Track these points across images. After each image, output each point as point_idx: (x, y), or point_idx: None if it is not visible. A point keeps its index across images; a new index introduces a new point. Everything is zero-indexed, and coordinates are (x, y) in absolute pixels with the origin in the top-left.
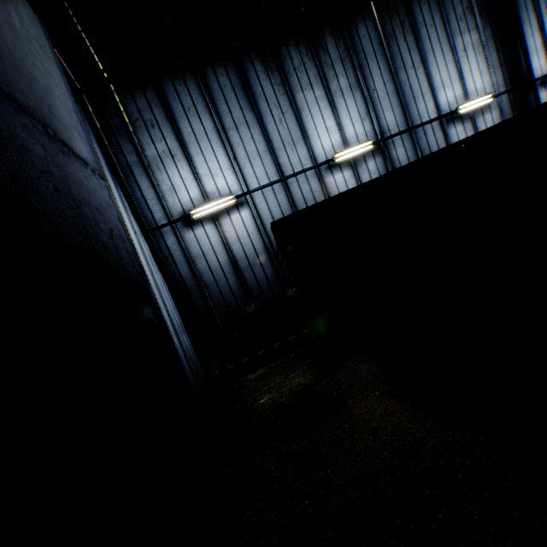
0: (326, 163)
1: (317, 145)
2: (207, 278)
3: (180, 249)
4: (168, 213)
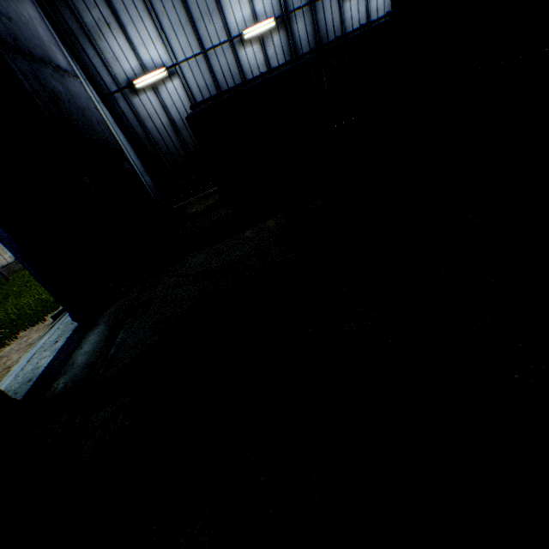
0: (239, 38)
1: (230, 18)
2: (155, 136)
3: (132, 113)
4: (117, 81)
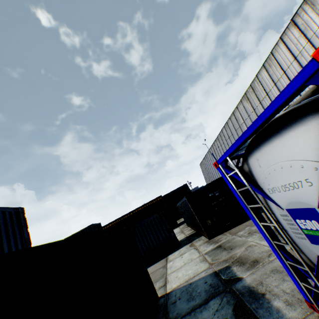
0: None
1: None
2: None
3: None
4: None
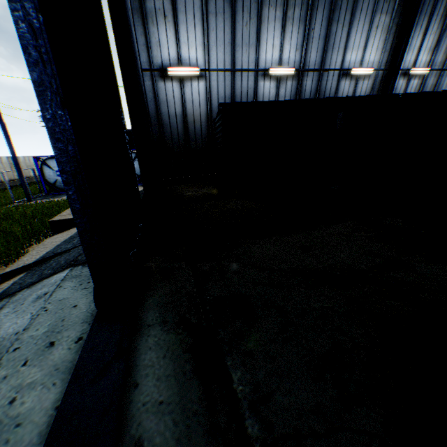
0: (263, 71)
1: (263, 55)
2: (165, 119)
3: (153, 93)
4: (151, 62)
